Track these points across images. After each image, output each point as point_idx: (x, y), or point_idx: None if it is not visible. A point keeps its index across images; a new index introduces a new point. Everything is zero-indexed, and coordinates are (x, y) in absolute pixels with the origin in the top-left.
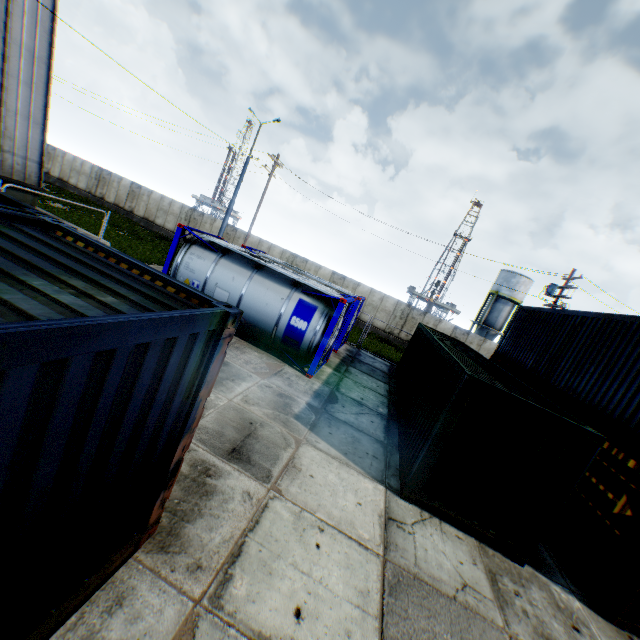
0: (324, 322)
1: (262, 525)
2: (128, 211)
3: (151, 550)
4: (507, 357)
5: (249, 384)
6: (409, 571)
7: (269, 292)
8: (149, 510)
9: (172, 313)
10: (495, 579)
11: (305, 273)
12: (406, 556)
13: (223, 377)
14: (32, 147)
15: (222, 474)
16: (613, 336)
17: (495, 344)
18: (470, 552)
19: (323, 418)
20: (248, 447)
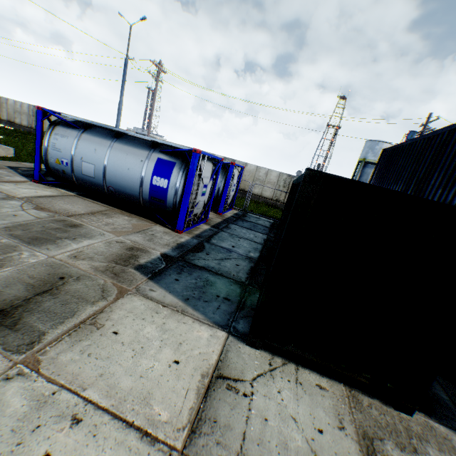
0: (183, 176)
1: None
2: None
3: None
4: None
5: (94, 241)
6: None
7: (129, 157)
8: None
9: None
10: (373, 450)
11: None
12: (226, 441)
13: (62, 237)
14: None
15: None
16: None
17: None
18: (336, 409)
19: (175, 266)
20: (30, 306)
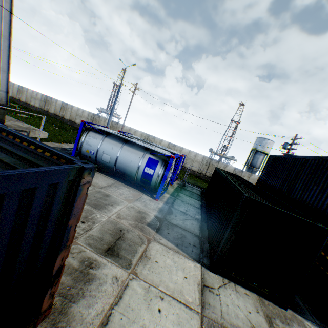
0: (163, 169)
1: (123, 299)
2: (61, 117)
3: (45, 327)
4: (264, 183)
5: (121, 207)
6: (218, 322)
7: (132, 154)
8: (41, 302)
9: (26, 170)
10: (271, 321)
11: (153, 143)
12: (215, 311)
13: (106, 203)
14: (2, 84)
15: (100, 265)
16: (325, 169)
17: (257, 176)
18: (254, 304)
19: (164, 224)
20: (118, 246)
